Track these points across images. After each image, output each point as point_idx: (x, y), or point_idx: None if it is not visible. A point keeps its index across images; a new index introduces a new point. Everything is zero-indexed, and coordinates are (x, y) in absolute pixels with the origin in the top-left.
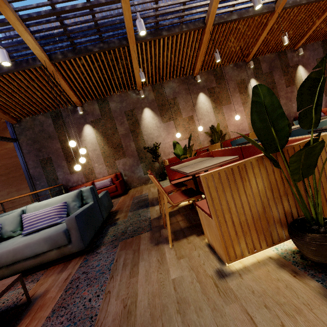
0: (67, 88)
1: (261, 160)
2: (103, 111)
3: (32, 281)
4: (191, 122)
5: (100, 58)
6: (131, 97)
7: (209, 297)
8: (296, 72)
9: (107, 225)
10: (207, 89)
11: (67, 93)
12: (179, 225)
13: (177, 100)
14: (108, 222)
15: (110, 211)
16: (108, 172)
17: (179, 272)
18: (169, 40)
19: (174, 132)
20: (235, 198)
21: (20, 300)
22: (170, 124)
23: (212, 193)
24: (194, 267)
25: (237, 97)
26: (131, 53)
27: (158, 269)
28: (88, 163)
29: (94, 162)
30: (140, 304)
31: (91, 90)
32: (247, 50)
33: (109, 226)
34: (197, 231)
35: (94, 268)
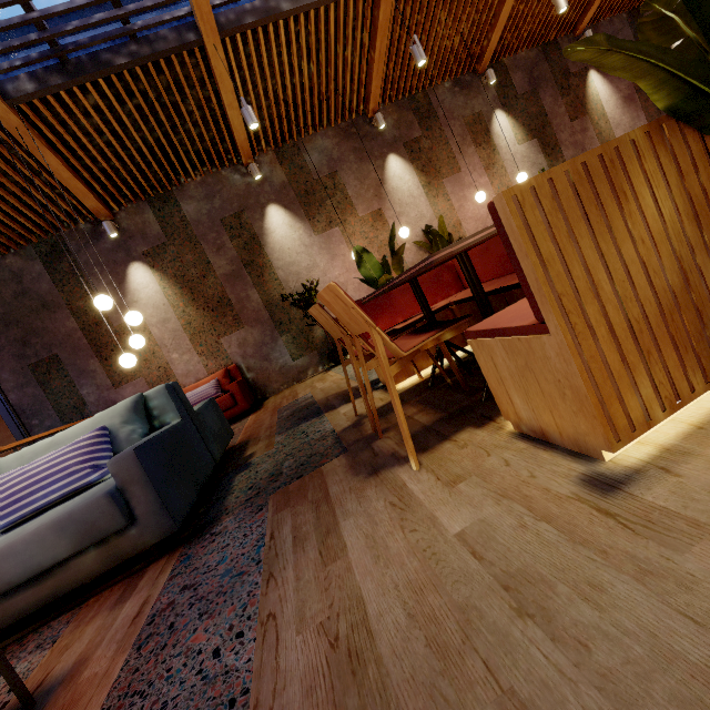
0: (66, 173)
1: (660, 132)
2: (170, 224)
3: (38, 648)
4: (381, 225)
5: (138, 86)
6: (230, 183)
7: (602, 547)
8: (586, 86)
9: (227, 473)
10: (402, 144)
11: (69, 189)
12: (416, 421)
13: (340, 178)
14: (228, 466)
15: (229, 447)
16: (206, 370)
17: (469, 513)
18: (299, 25)
19: (345, 252)
20: (605, 254)
21: (1, 708)
22: (333, 236)
23: (542, 244)
24: (508, 492)
25: (472, 156)
26: (213, 64)
27: (402, 523)
28: (155, 355)
29: (169, 351)
30: (381, 623)
31: (129, 176)
32: (478, 45)
33: (233, 474)
34: (473, 418)
35: (212, 570)
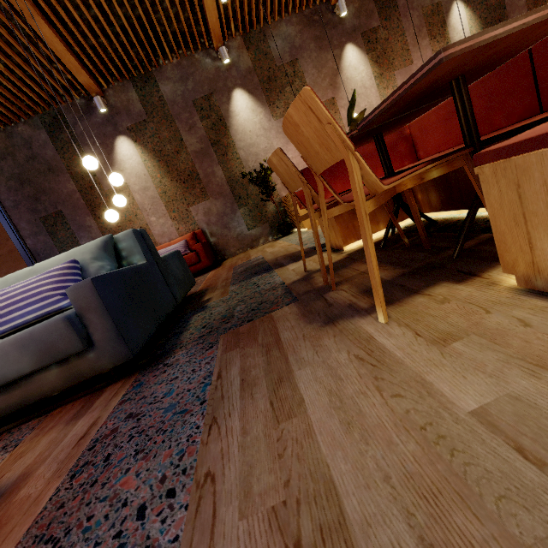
0: (60, 46)
1: None
2: (150, 103)
3: (3, 449)
4: (333, 114)
5: None
6: (202, 67)
7: None
8: None
9: (187, 313)
10: (361, 33)
11: (64, 62)
12: None
13: (300, 65)
14: (188, 308)
15: (191, 293)
16: (177, 232)
17: (485, 384)
18: None
19: None
20: None
21: None
22: None
23: None
24: (547, 361)
25: (425, 48)
26: None
27: (377, 383)
28: (137, 217)
29: (149, 214)
30: (371, 542)
31: (114, 54)
32: None
33: (191, 314)
34: (447, 274)
35: (157, 402)
